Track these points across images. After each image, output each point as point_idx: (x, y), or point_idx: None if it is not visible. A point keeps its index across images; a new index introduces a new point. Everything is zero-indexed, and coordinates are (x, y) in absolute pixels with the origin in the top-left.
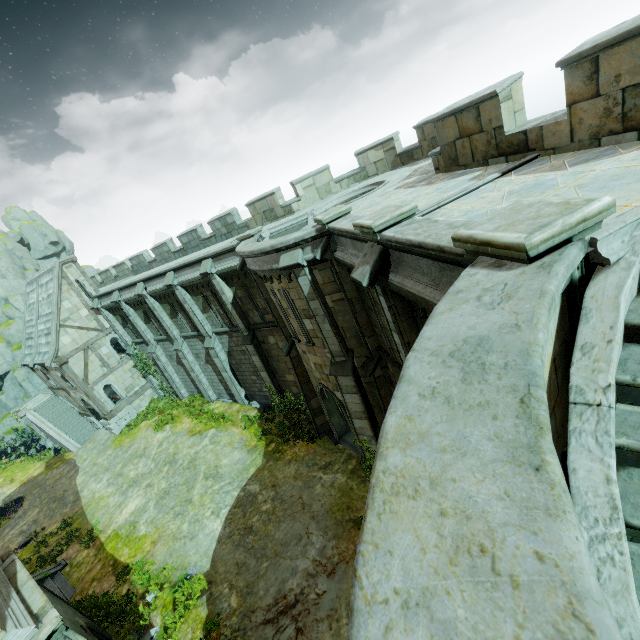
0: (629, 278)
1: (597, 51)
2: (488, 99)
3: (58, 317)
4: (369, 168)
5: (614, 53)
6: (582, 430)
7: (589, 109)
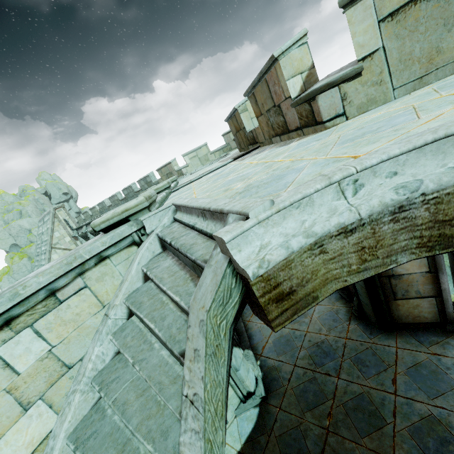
0: (147, 243)
1: (252, 89)
2: (236, 111)
3: (51, 242)
4: (232, 143)
5: (257, 91)
6: (99, 330)
7: (262, 121)
